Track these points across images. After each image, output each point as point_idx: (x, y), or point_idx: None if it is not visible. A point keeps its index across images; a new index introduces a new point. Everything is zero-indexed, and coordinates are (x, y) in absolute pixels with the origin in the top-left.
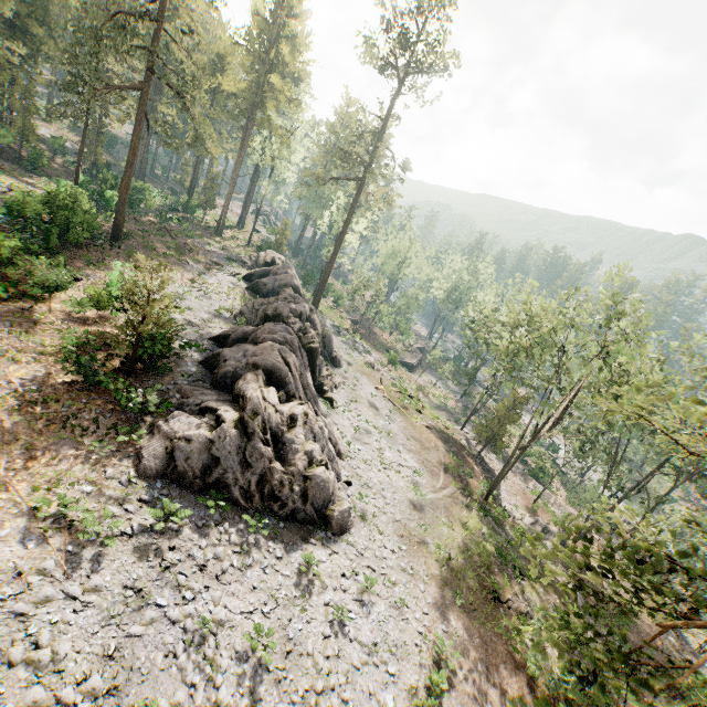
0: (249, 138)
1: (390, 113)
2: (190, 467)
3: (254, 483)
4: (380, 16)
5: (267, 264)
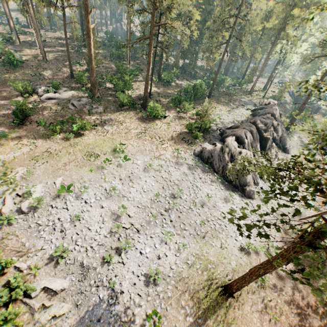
0: (274, 47)
1: None
2: (205, 155)
3: (221, 167)
4: None
5: (265, 105)
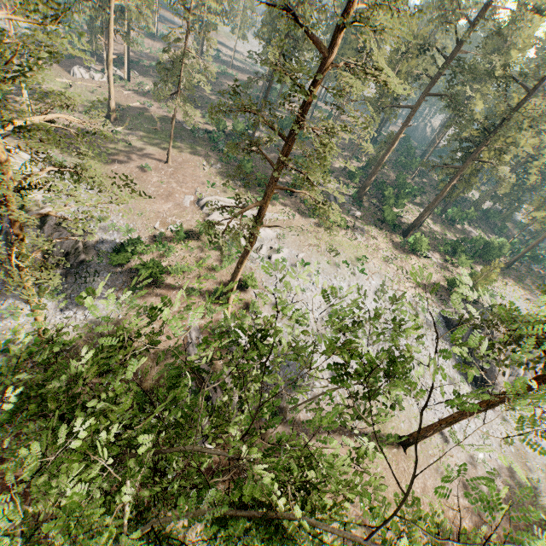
0: None
1: None
2: (453, 321)
3: None
4: None
5: None
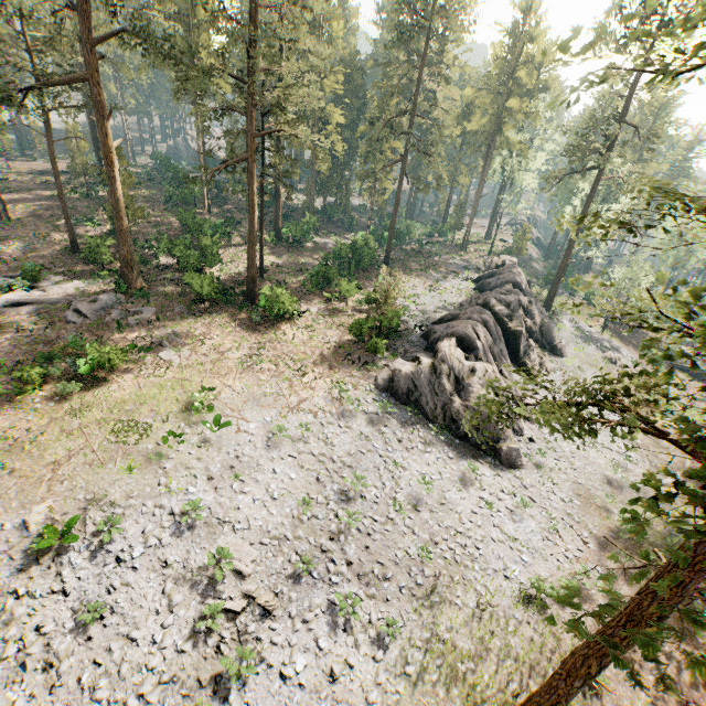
0: (489, 162)
1: (635, 87)
2: (400, 388)
3: (439, 407)
4: (614, 0)
5: (498, 267)
